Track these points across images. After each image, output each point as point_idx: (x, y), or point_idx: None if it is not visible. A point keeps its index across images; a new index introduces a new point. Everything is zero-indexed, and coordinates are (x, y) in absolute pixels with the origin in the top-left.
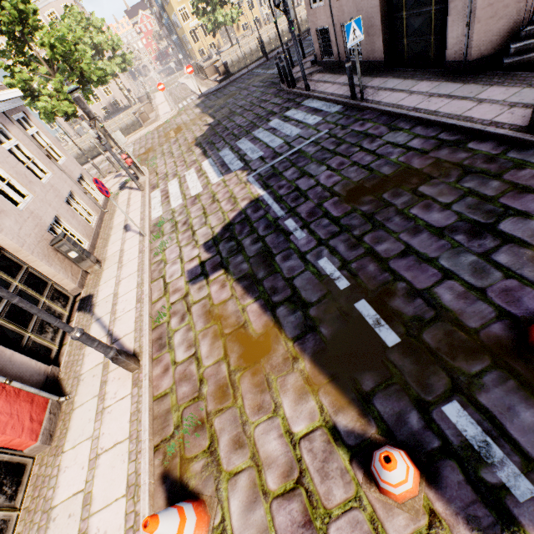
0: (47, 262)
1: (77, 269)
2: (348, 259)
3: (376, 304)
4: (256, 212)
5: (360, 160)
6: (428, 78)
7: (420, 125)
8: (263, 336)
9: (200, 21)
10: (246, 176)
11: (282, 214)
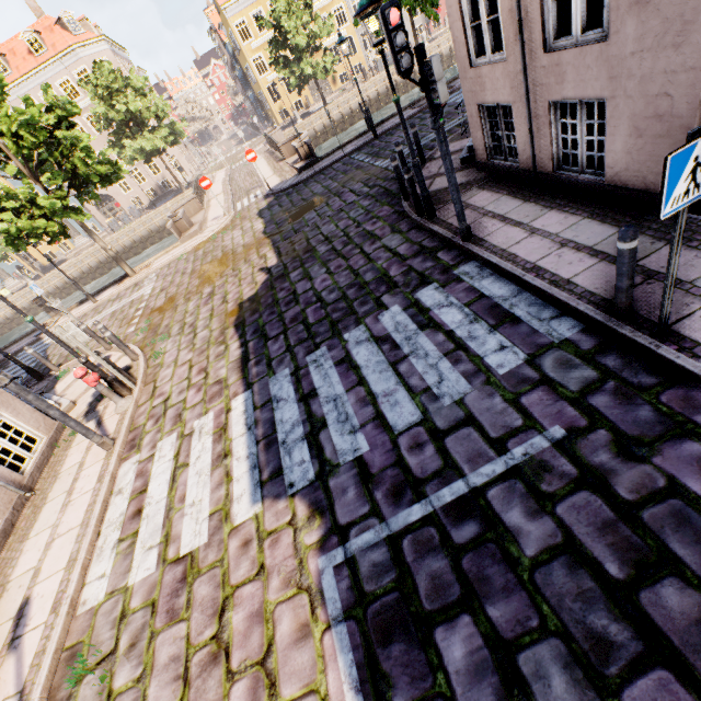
0: None
1: None
2: None
3: None
4: None
5: None
6: None
7: None
8: None
9: (280, 74)
10: (317, 552)
11: None
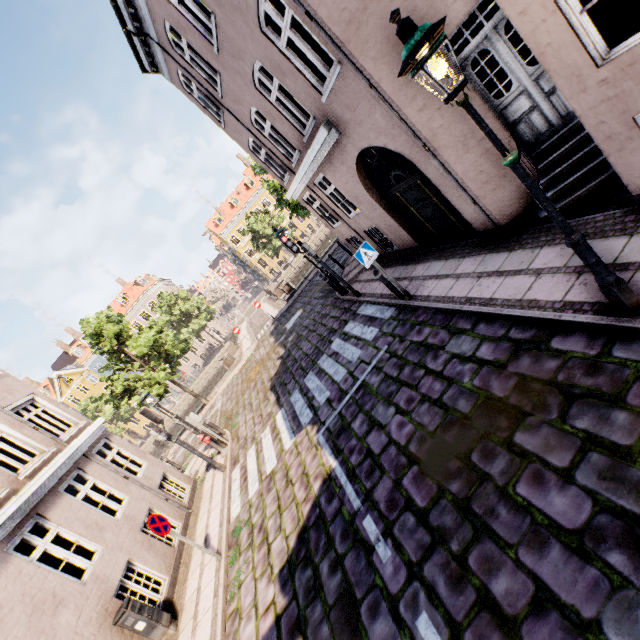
0: None
1: None
2: (456, 617)
3: None
4: (330, 502)
5: (428, 391)
6: (469, 252)
7: (482, 320)
8: None
9: (262, 253)
10: (316, 434)
11: (358, 506)
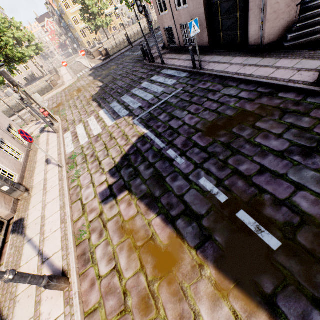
0: None
1: (9, 199)
2: (221, 177)
3: (253, 214)
4: (144, 145)
5: (209, 107)
6: (239, 55)
7: (243, 83)
8: (170, 247)
9: (86, 24)
10: (132, 120)
11: (164, 146)
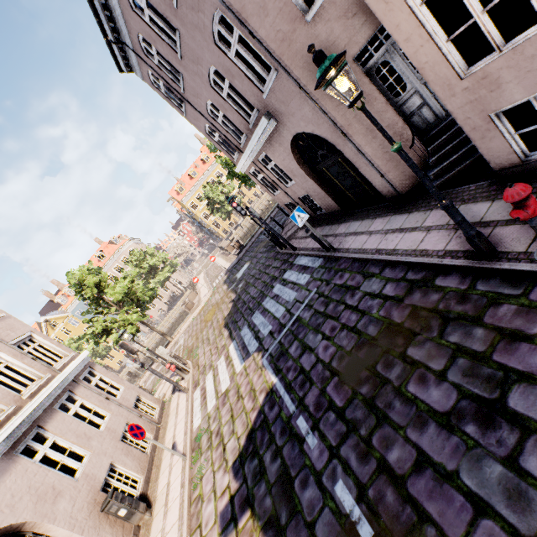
0: (97, 536)
1: (129, 527)
2: (363, 480)
3: None
4: (272, 409)
5: (347, 321)
6: (379, 214)
7: (387, 266)
8: None
9: (216, 216)
10: (261, 359)
11: (293, 410)
